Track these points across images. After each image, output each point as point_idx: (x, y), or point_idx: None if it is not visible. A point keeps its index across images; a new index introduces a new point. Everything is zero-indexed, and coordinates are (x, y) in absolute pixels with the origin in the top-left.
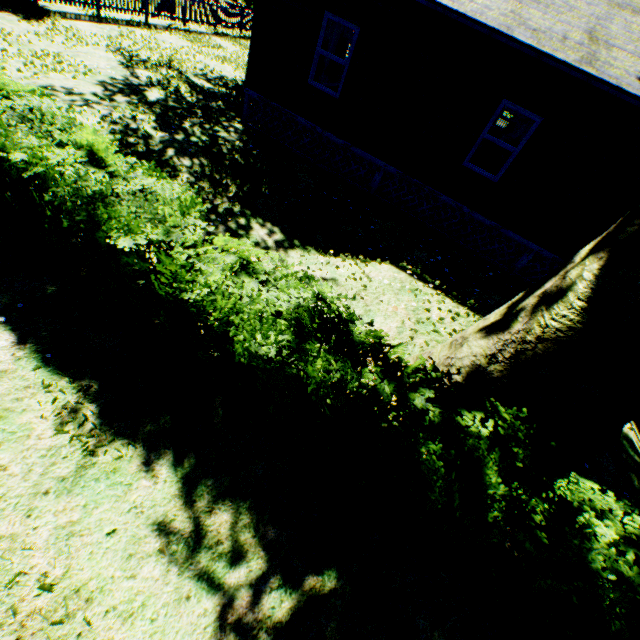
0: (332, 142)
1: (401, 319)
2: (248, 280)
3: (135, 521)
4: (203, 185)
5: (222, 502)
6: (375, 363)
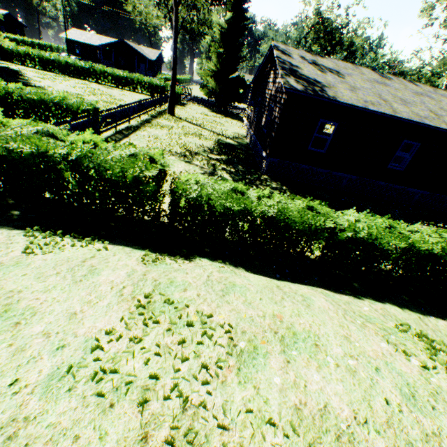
0: (318, 172)
1: None
2: None
3: None
4: None
5: None
6: None
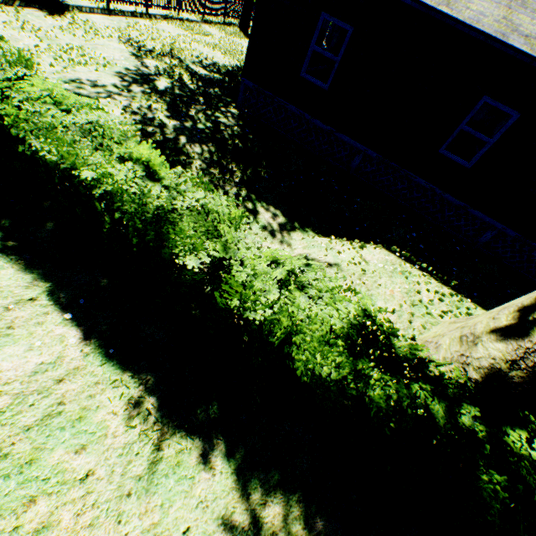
0: (318, 127)
1: (398, 302)
2: (298, 294)
3: (203, 516)
4: (213, 171)
5: (274, 495)
6: (421, 379)
